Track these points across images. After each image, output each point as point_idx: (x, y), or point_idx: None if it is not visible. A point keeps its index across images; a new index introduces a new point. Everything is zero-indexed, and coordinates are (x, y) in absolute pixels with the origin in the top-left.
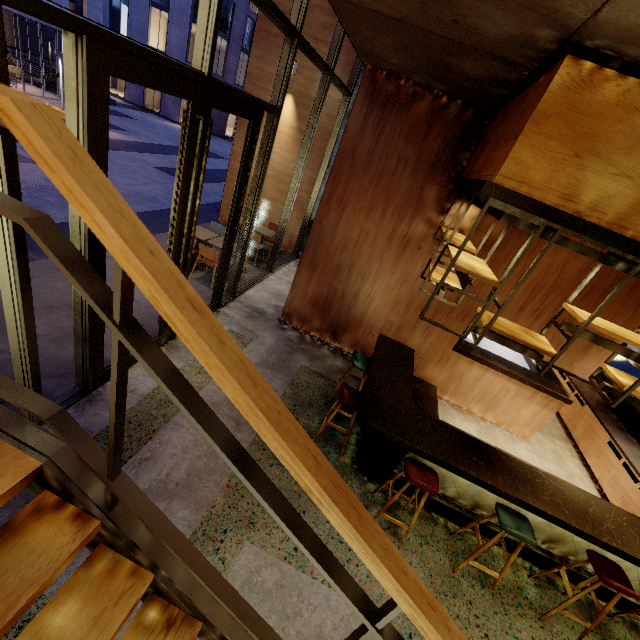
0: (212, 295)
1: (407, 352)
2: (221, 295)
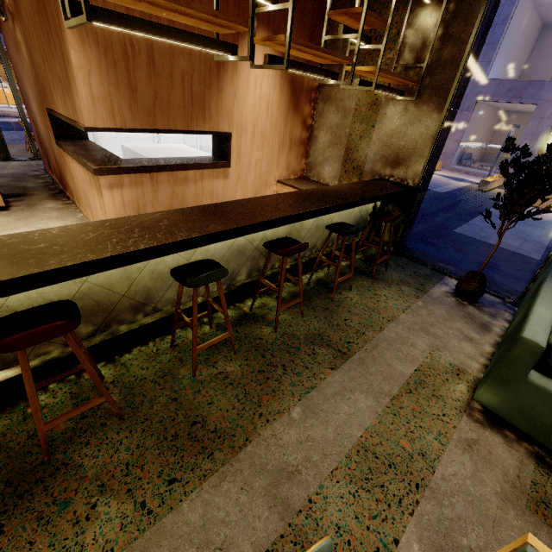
0: None
1: None
2: (5, 148)
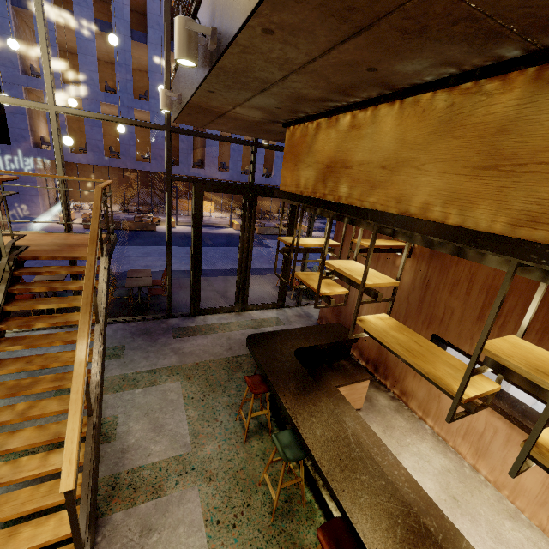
0: (278, 297)
1: (346, 335)
2: (284, 298)
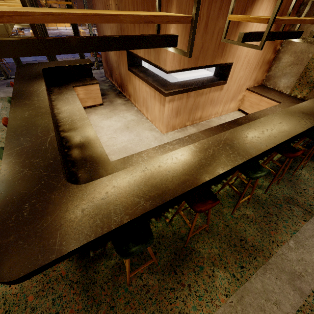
0: None
1: (86, 62)
2: None
